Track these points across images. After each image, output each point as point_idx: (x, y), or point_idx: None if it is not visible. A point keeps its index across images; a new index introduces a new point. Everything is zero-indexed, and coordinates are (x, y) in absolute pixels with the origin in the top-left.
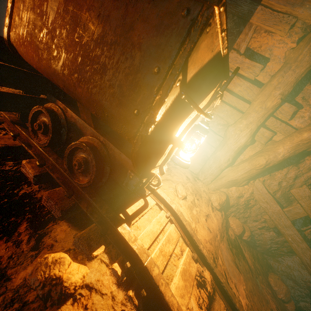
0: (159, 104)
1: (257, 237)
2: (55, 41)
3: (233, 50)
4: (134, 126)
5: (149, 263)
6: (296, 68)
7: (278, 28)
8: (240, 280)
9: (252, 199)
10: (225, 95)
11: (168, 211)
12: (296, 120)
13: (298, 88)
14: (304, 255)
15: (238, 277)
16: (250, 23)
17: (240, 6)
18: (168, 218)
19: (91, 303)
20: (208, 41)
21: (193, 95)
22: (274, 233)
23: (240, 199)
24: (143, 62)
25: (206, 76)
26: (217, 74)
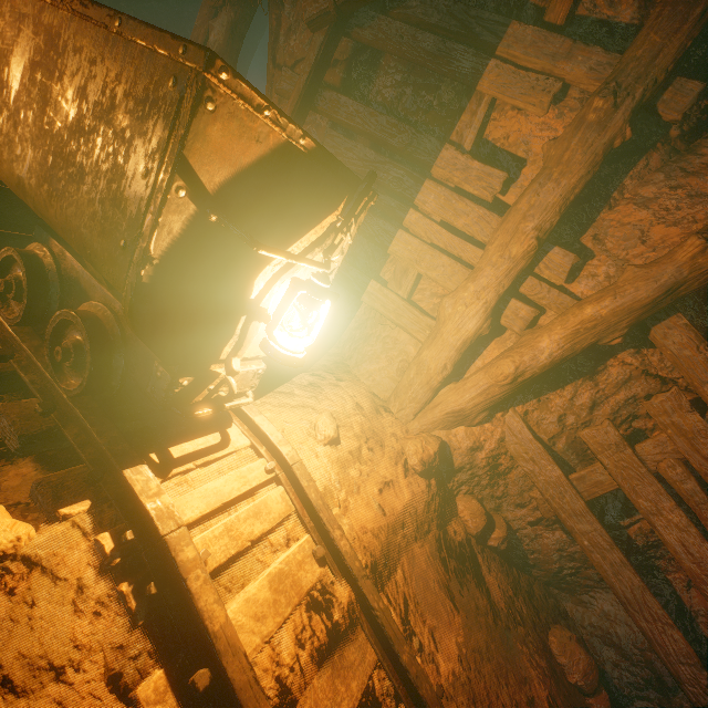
0: (150, 228)
1: (528, 545)
2: (19, 131)
3: (448, 144)
4: (123, 268)
5: (176, 536)
6: (561, 177)
7: (529, 101)
8: (453, 624)
9: (504, 455)
10: (438, 233)
11: (275, 461)
12: (581, 283)
13: (586, 218)
14: (618, 580)
15: (449, 617)
16: (480, 91)
17: (457, 61)
18: (270, 473)
19: (26, 588)
20: (227, 124)
21: (256, 220)
22: (564, 533)
23: (476, 455)
24: (129, 161)
25: (278, 186)
26: (318, 183)
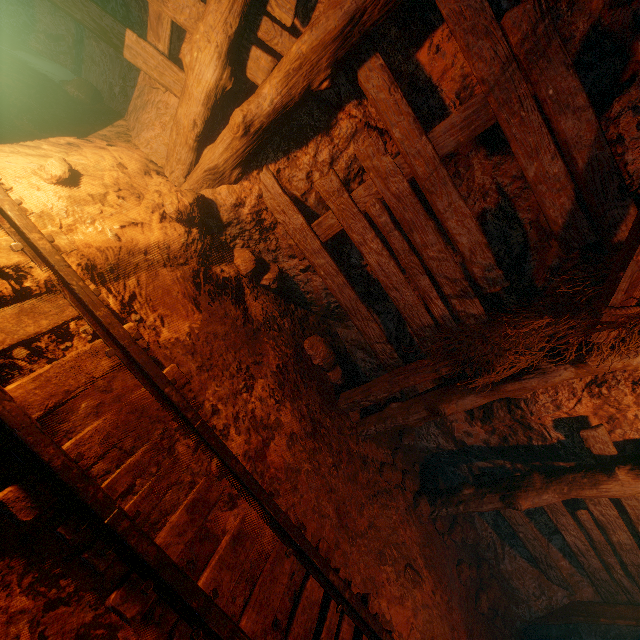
0: None
1: (304, 288)
2: None
3: None
4: None
5: None
6: None
7: None
8: (192, 318)
9: (265, 211)
10: None
11: None
12: None
13: None
14: (342, 296)
15: (188, 314)
16: None
17: None
18: None
19: None
20: None
21: None
22: None
23: (241, 211)
24: None
25: None
26: None
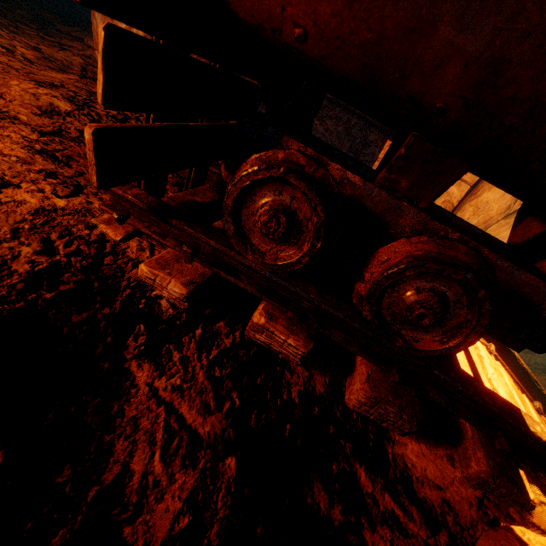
0: None
1: None
2: None
3: None
4: None
5: None
6: None
7: None
8: None
9: None
10: None
11: (484, 340)
12: None
13: None
14: None
15: None
16: None
17: None
18: (490, 354)
19: None
20: None
21: None
22: None
23: None
24: None
25: None
26: None
